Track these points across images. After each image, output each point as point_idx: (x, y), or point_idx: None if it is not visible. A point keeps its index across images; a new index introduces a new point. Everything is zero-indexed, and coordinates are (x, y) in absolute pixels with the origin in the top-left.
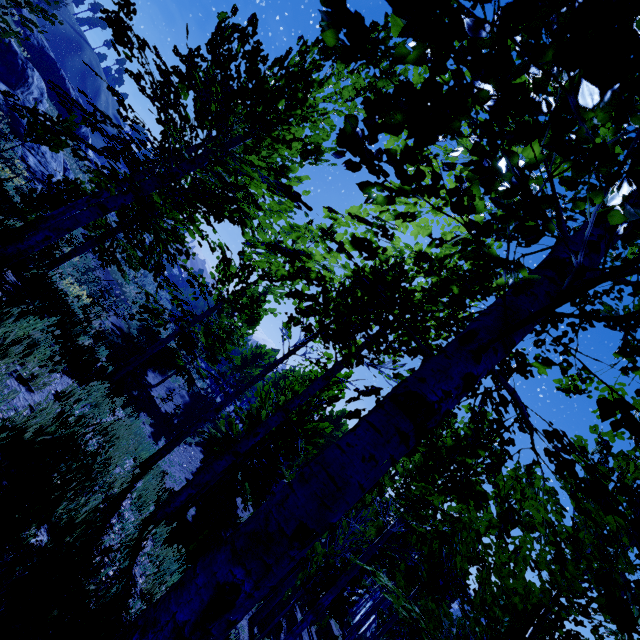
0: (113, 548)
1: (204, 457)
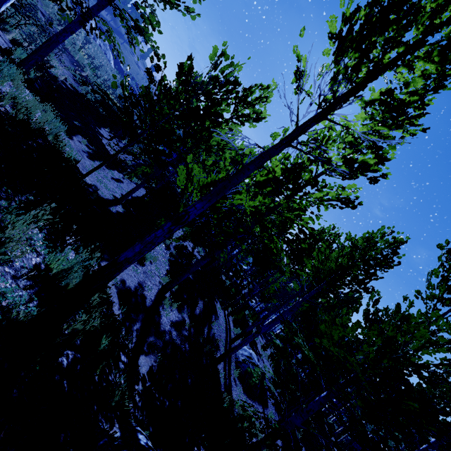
0: None
1: None
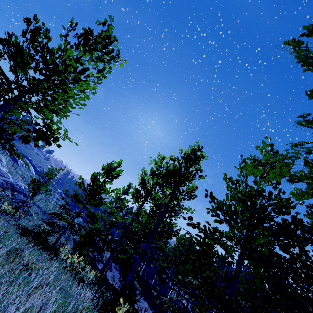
0: None
1: (150, 304)
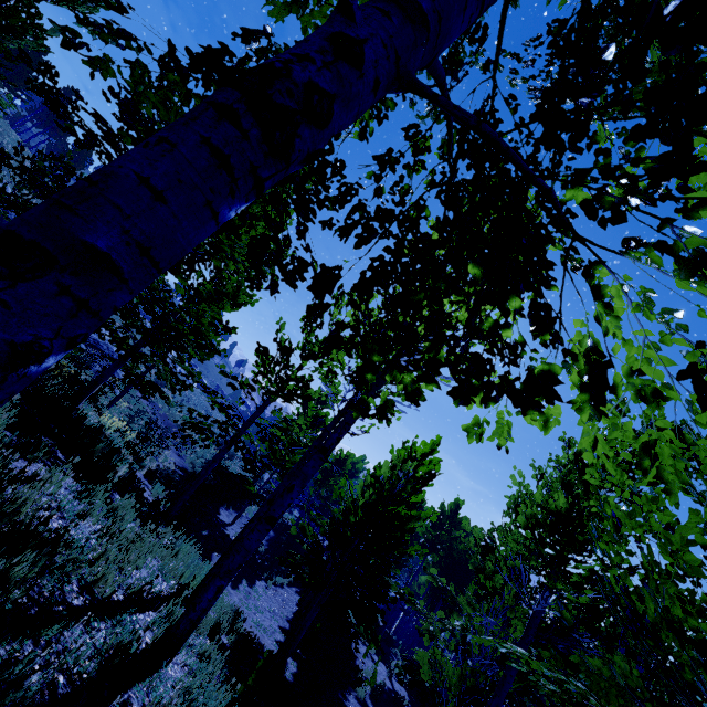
0: (74, 648)
1: (300, 598)
